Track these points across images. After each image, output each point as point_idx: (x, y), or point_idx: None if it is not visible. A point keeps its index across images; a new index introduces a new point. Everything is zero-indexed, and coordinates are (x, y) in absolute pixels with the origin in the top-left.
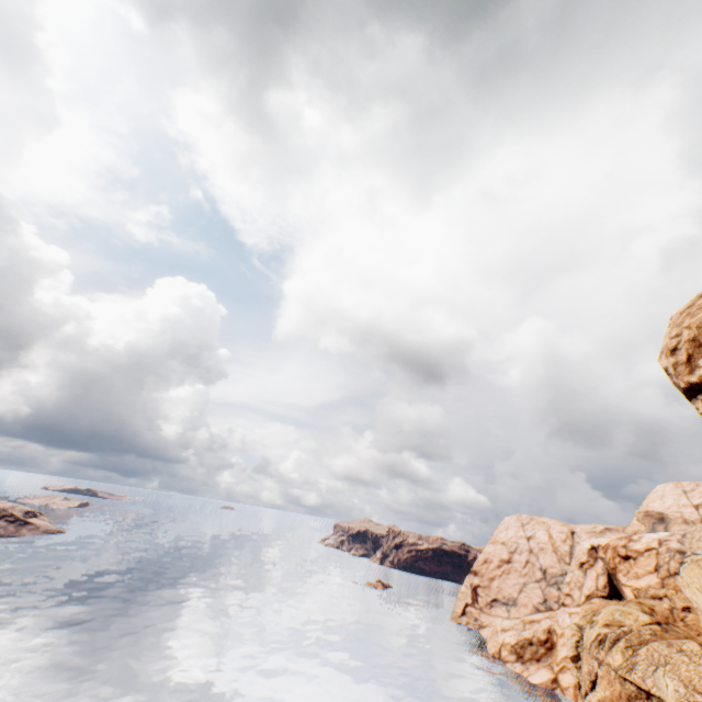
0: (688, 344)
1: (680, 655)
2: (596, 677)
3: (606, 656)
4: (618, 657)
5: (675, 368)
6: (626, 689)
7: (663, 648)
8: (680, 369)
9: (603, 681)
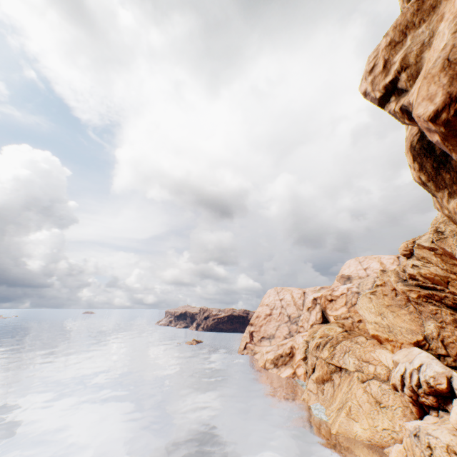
0: (385, 51)
1: (356, 345)
2: (315, 366)
3: (320, 354)
4: (326, 353)
5: (373, 82)
6: (330, 368)
7: (348, 343)
8: (377, 79)
9: (319, 367)
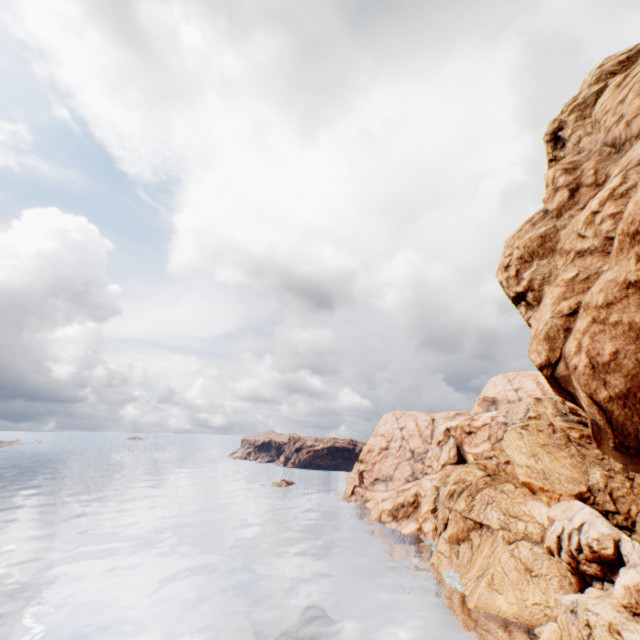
0: (517, 262)
1: (502, 494)
2: (447, 520)
3: (454, 505)
4: (462, 504)
5: (507, 281)
6: (467, 524)
7: (491, 492)
8: (511, 282)
9: (452, 522)
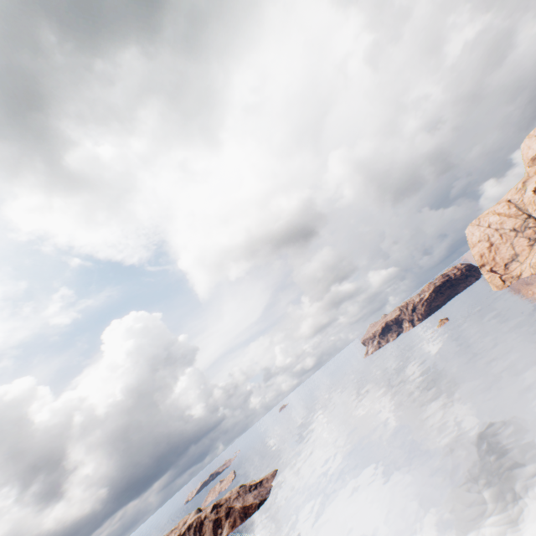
0: None
1: None
2: None
3: None
4: None
5: None
6: None
7: None
8: None
9: None
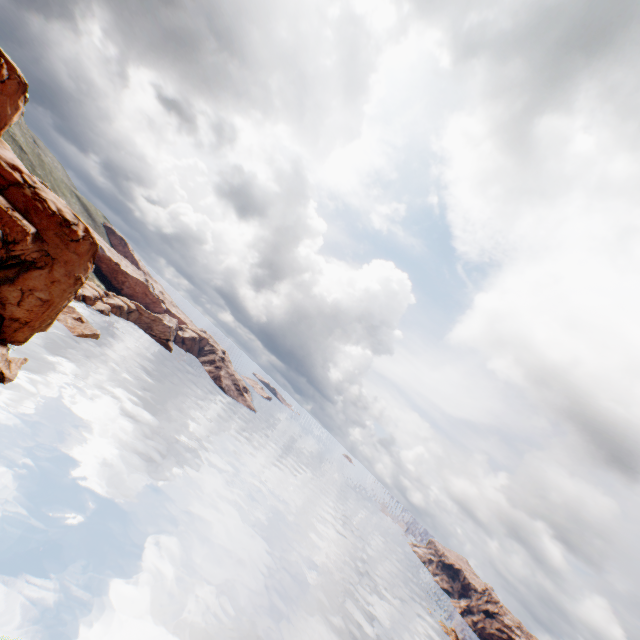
0: None
1: None
2: None
3: None
4: None
5: None
6: None
7: None
8: None
9: None
